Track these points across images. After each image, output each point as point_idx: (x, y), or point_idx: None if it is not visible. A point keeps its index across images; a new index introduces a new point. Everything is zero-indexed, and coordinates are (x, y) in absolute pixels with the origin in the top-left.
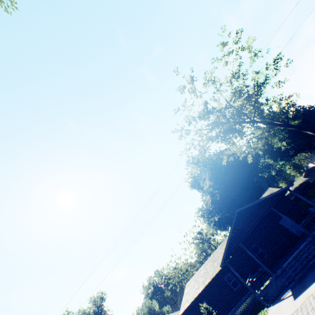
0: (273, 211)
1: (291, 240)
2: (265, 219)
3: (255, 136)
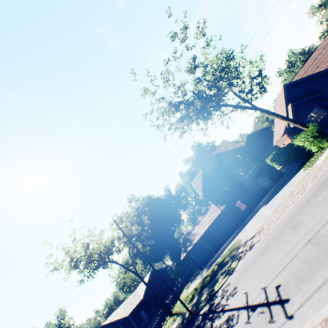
0: (138, 305)
1: (144, 326)
2: (133, 310)
3: (123, 261)
